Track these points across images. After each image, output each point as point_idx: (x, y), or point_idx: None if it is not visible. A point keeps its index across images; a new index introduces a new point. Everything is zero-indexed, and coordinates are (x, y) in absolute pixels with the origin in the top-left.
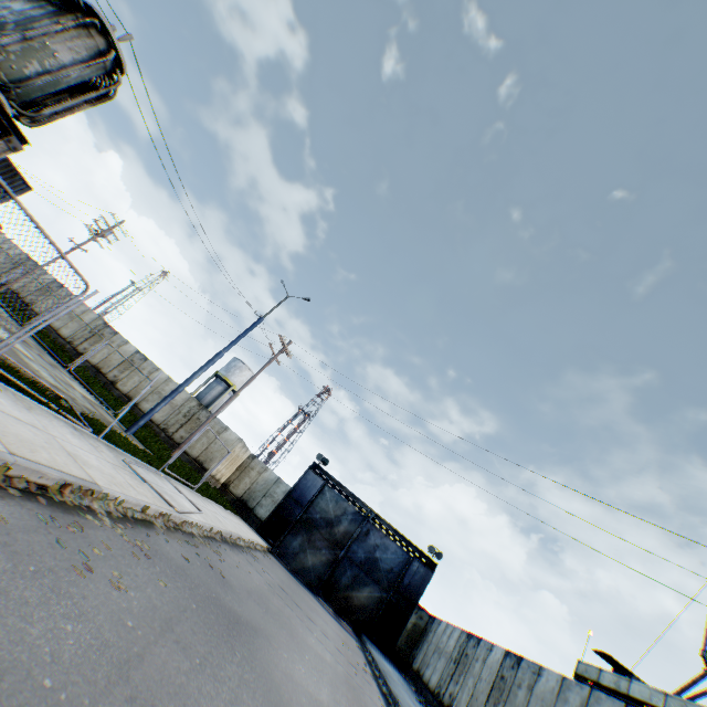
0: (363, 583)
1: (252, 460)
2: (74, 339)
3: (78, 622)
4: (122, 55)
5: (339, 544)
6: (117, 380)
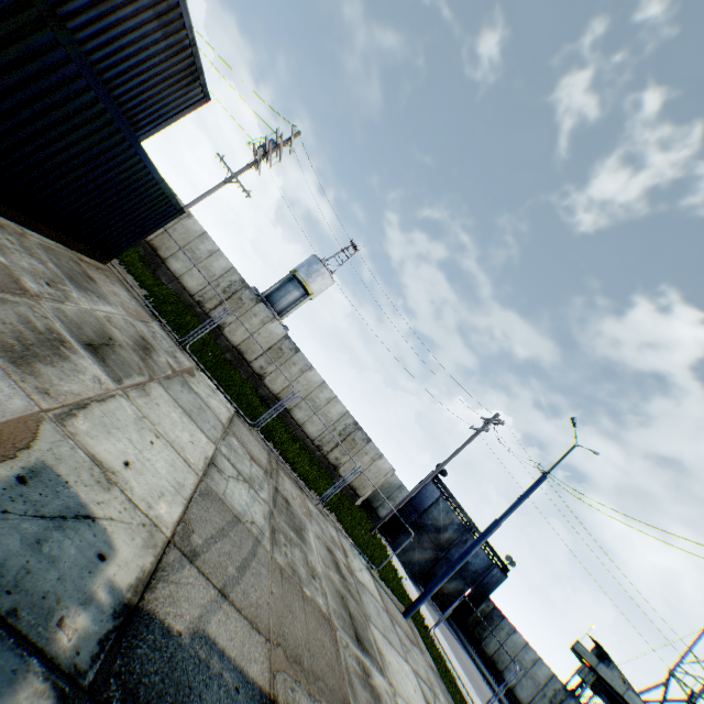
0: (453, 578)
1: None
2: (203, 299)
3: None
4: None
5: (442, 547)
6: (264, 374)
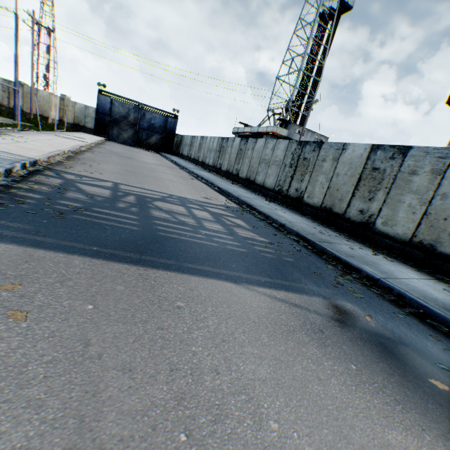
0: (152, 136)
1: (64, 101)
2: None
3: (116, 160)
4: None
5: (134, 125)
6: None
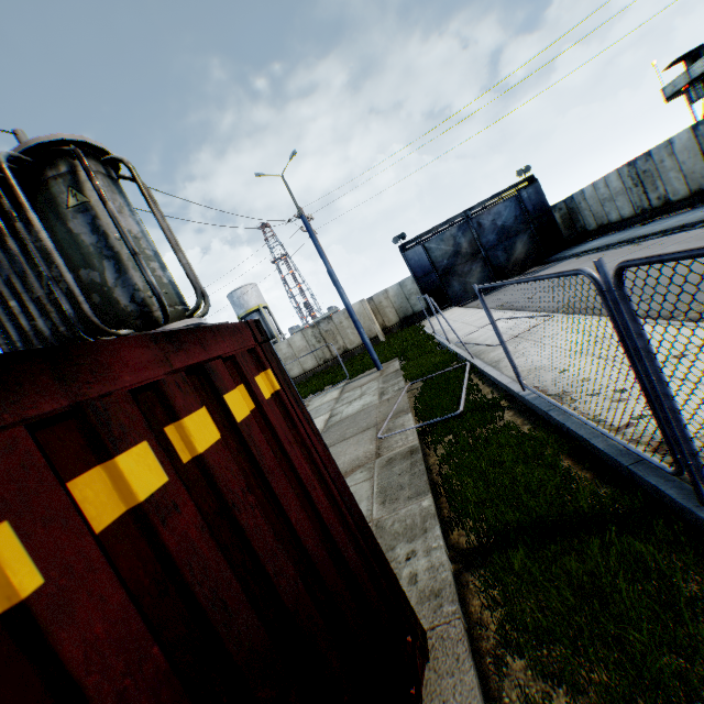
0: (513, 245)
1: (372, 301)
2: None
3: None
4: (107, 151)
5: (475, 252)
6: None
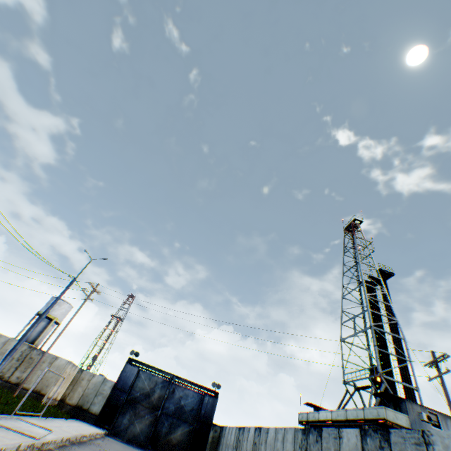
0: (177, 426)
1: (82, 372)
2: None
3: None
4: None
5: (156, 406)
6: None
